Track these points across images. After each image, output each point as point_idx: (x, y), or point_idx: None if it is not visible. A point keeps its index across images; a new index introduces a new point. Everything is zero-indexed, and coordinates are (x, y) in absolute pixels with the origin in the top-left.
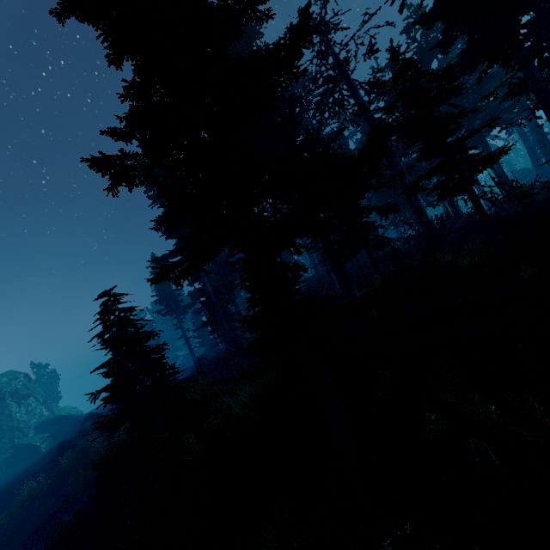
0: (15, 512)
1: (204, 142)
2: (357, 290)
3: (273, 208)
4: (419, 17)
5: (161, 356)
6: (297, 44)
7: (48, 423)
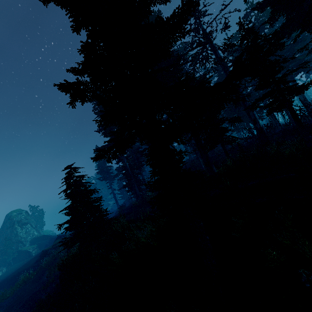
0: (16, 290)
1: (126, 75)
2: (215, 168)
3: (168, 115)
4: (256, 5)
5: (99, 204)
6: (185, 13)
7: (37, 239)
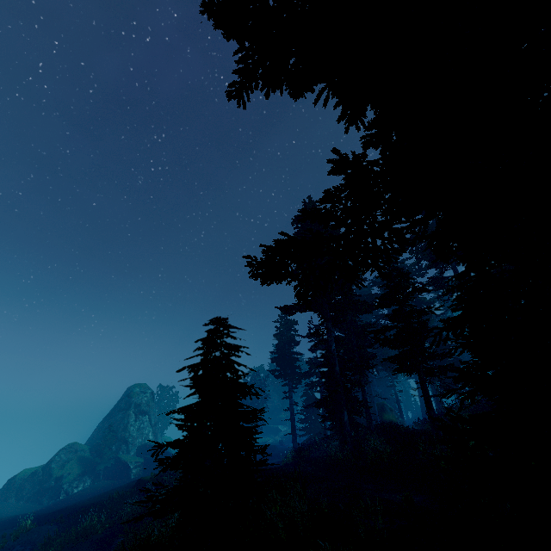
0: (67, 544)
1: None
2: None
3: None
4: None
5: (252, 427)
6: None
7: (148, 448)
